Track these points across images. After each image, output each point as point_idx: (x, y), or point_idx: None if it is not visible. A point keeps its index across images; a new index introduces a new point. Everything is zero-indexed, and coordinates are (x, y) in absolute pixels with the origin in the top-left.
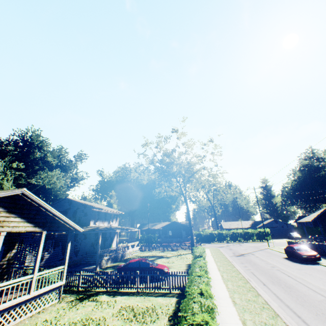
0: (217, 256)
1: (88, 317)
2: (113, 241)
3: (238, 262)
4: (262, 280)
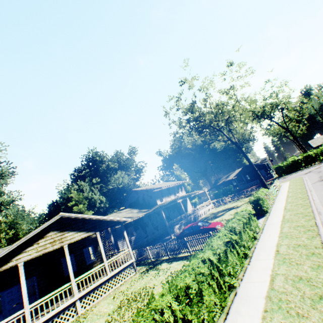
0: (293, 190)
1: (145, 285)
2: (187, 207)
3: (319, 189)
4: None
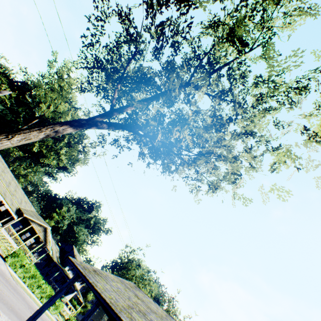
0: None
1: None
2: (67, 295)
3: None
4: None
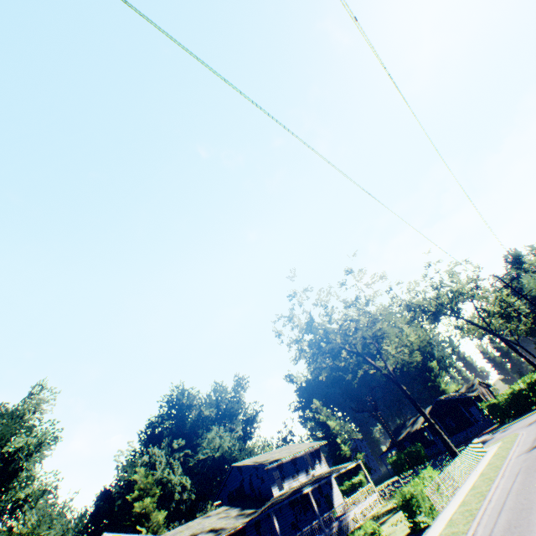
0: (488, 469)
1: None
2: (332, 500)
3: (513, 473)
4: (493, 530)
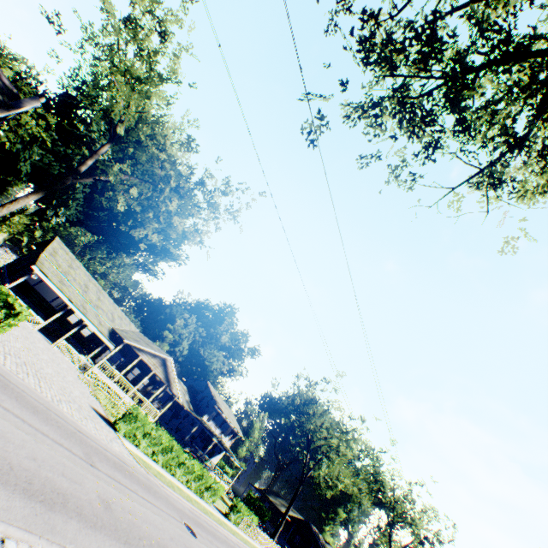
0: None
1: None
2: (213, 456)
3: None
4: None
